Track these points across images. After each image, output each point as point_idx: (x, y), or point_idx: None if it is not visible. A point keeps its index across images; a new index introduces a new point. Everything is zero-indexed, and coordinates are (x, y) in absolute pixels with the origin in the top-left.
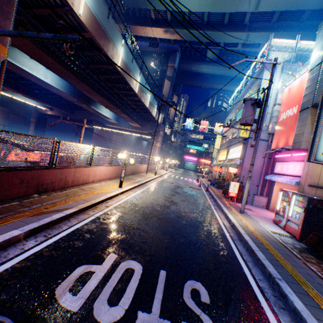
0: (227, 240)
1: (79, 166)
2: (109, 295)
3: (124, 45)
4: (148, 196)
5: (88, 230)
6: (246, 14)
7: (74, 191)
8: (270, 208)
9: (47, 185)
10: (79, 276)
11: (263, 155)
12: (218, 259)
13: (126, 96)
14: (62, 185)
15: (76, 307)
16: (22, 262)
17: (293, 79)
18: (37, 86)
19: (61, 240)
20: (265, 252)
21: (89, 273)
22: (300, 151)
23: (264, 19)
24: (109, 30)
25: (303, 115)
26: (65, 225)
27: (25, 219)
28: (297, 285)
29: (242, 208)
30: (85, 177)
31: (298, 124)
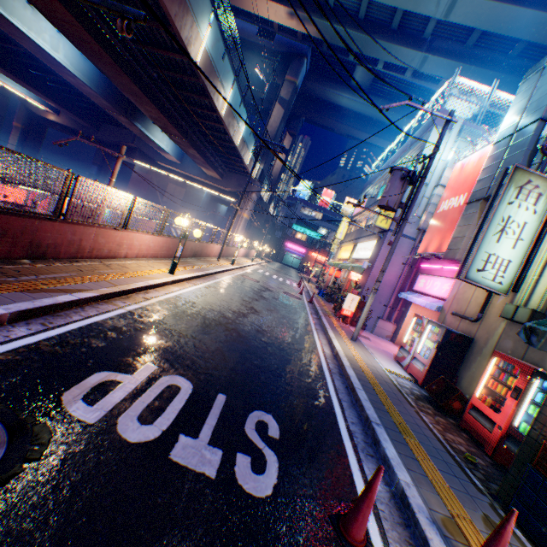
0: (322, 372)
1: (106, 226)
2: (141, 412)
3: (214, 24)
4: (215, 294)
5: (113, 328)
6: (430, 21)
7: (94, 266)
8: (396, 341)
9: (46, 248)
10: (99, 384)
11: (403, 261)
12: (303, 393)
13: (204, 118)
14: (72, 252)
15: (93, 418)
16: (8, 354)
17: (472, 151)
18: (34, 59)
19: (70, 334)
20: (370, 392)
21: (113, 382)
22: (454, 262)
23: (455, 38)
24: None
25: (470, 210)
26: (76, 315)
27: (11, 295)
28: (398, 433)
29: (356, 334)
30: (113, 247)
31: (461, 222)
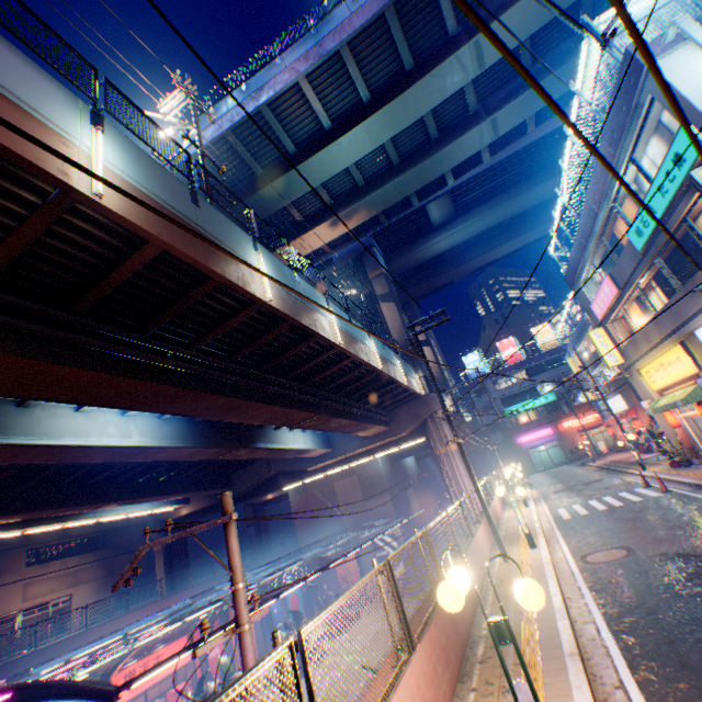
0: None
1: None
2: None
3: (263, 252)
4: None
5: None
6: (465, 95)
7: None
8: None
9: None
10: None
11: None
12: None
13: (322, 370)
14: None
15: None
16: None
17: None
18: (134, 466)
19: None
20: None
21: None
22: None
23: (504, 80)
24: (207, 224)
25: None
26: None
27: None
28: None
29: None
30: None
31: None
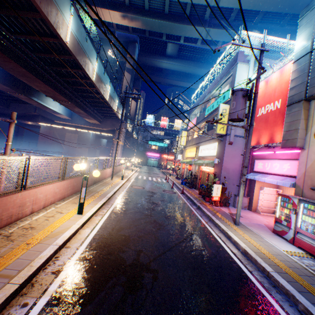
0: (264, 297)
1: None
2: None
3: (74, 14)
4: (122, 219)
5: None
6: (207, 9)
7: None
8: (252, 209)
9: None
10: None
11: (241, 153)
12: None
13: (81, 85)
14: None
15: None
16: None
17: (271, 72)
18: None
19: None
20: None
21: None
22: (293, 149)
23: (223, 17)
24: None
25: (293, 109)
26: None
27: None
28: None
29: (238, 219)
30: (13, 211)
31: (288, 119)
